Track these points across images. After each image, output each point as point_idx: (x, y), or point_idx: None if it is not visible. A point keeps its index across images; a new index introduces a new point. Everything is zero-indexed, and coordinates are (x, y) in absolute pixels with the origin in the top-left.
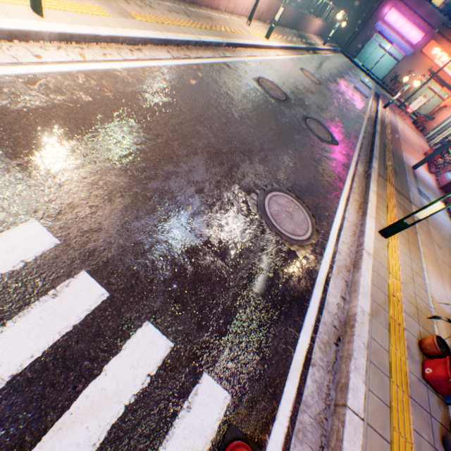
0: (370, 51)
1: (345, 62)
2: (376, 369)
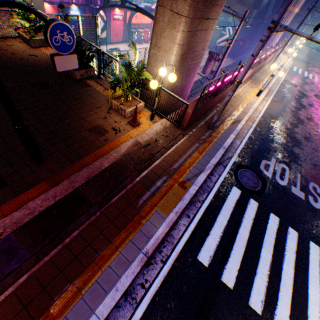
0: None
1: (306, 48)
2: None
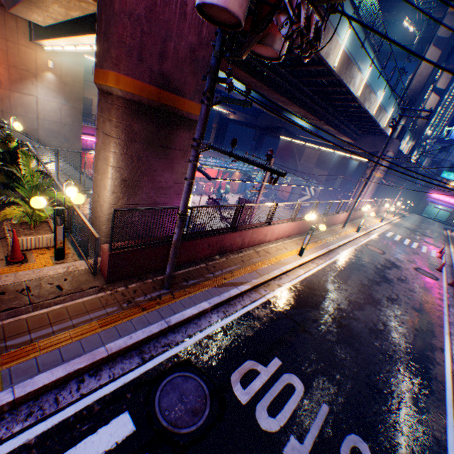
0: (429, 209)
1: (417, 216)
2: None
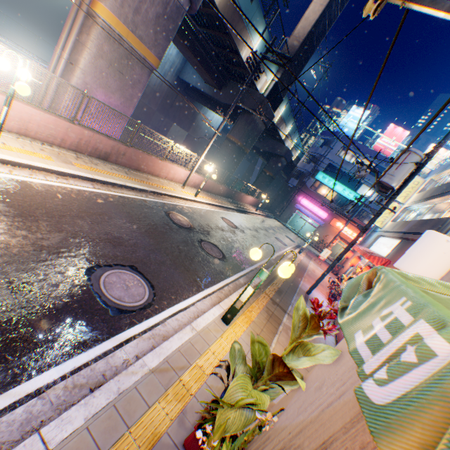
0: (297, 220)
1: (276, 223)
2: (117, 414)
